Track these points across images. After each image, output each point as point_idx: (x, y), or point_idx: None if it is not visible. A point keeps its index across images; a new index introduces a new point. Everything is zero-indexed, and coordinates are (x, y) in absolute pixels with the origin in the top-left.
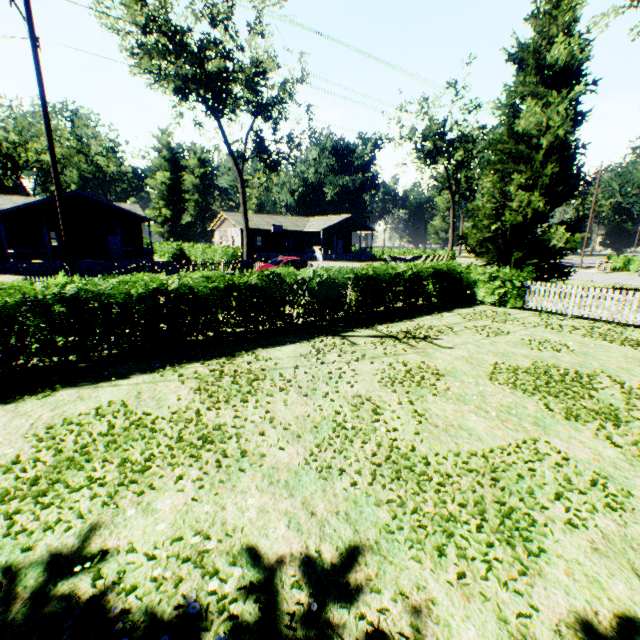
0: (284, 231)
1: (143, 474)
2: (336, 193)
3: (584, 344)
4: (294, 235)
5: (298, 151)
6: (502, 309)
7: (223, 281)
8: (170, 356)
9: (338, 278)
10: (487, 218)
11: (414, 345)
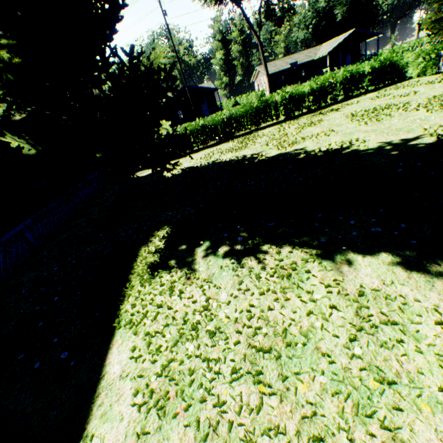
0: (299, 65)
1: (225, 153)
2: (345, 11)
3: (433, 88)
4: (307, 66)
5: (296, 0)
6: (421, 79)
7: (244, 108)
8: (231, 139)
9: (297, 92)
10: (435, 2)
11: (326, 114)
